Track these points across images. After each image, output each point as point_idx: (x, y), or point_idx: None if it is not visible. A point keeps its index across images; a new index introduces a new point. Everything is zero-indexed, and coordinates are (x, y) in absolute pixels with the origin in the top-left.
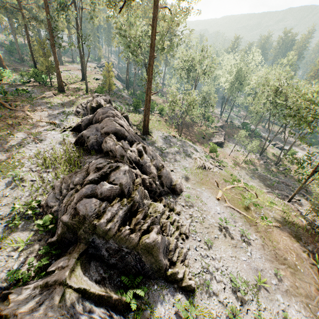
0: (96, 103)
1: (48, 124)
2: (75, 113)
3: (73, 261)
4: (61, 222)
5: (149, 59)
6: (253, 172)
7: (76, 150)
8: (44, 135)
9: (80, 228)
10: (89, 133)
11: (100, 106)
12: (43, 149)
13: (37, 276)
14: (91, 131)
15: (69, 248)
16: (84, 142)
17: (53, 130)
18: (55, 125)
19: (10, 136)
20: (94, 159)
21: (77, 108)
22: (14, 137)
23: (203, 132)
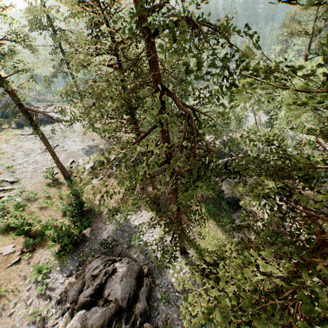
0: None
1: None
2: None
3: None
4: None
5: None
6: None
7: None
8: None
9: None
10: None
11: None
12: None
13: None
14: None
15: None
16: None
17: None
18: None
19: None
20: None
21: None
22: None
23: None
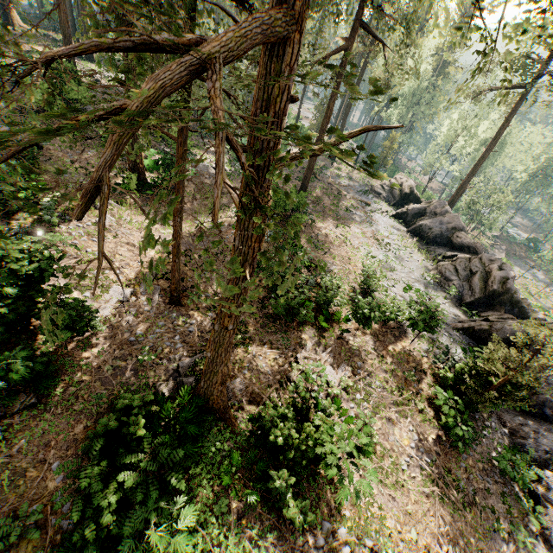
0: (408, 189)
1: (365, 204)
2: (374, 194)
3: (504, 313)
4: (476, 290)
5: (484, 151)
6: (552, 308)
7: (413, 238)
8: (373, 217)
9: (503, 296)
10: (432, 225)
11: (412, 193)
12: (386, 231)
13: (474, 317)
14: (434, 223)
15: (477, 309)
16: (419, 232)
17: (377, 212)
18: (371, 206)
19: (350, 213)
20: (444, 251)
21: (377, 189)
22: (353, 214)
23: (477, 240)
